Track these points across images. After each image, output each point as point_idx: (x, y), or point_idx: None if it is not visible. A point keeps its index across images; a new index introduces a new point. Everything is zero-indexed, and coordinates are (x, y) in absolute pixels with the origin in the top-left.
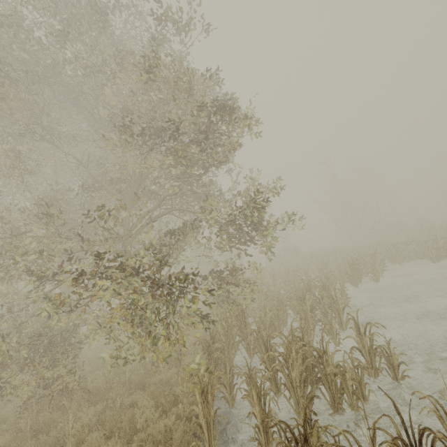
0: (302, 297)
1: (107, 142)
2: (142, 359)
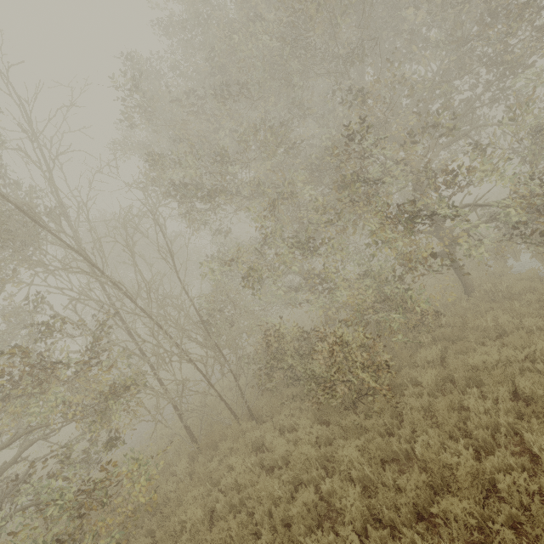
0: None
1: (489, 30)
2: None
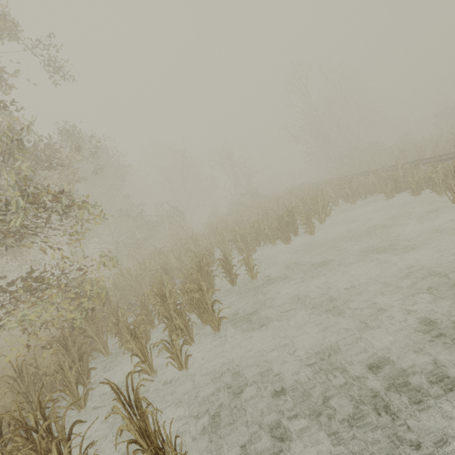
0: (161, 293)
1: None
2: None
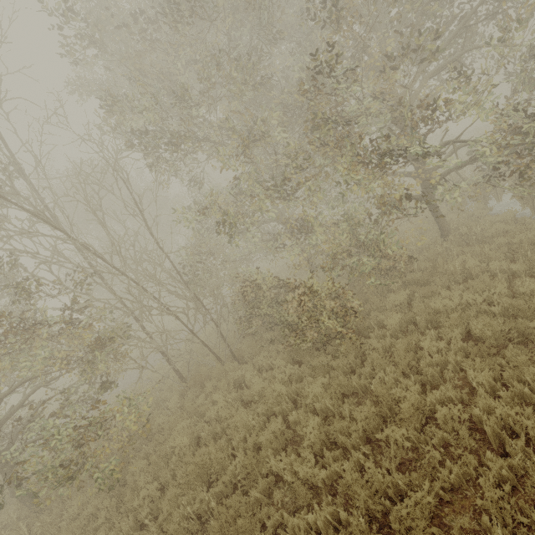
0: None
1: None
2: (532, 194)
